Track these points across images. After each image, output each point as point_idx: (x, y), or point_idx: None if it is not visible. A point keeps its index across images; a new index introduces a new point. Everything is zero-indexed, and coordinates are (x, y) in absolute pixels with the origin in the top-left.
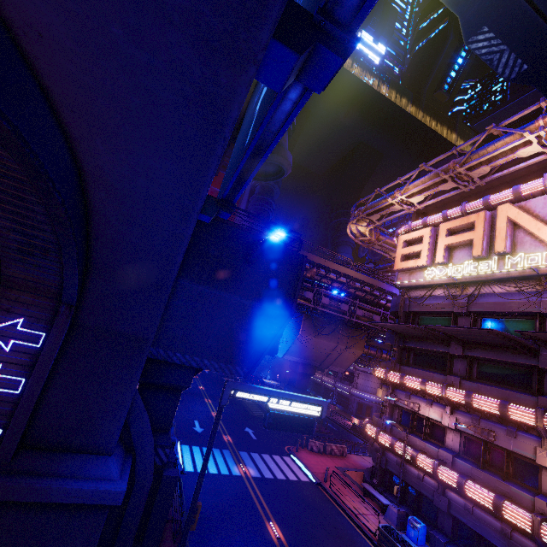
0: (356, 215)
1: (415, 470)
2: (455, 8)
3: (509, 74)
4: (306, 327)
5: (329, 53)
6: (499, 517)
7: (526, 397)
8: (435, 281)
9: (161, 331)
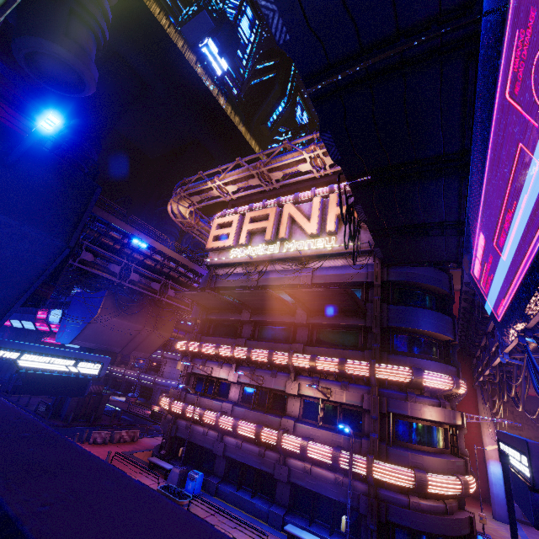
0: (178, 193)
1: (202, 428)
2: None
3: (279, 39)
4: (108, 307)
5: None
6: (259, 443)
7: (285, 346)
8: (237, 260)
9: None
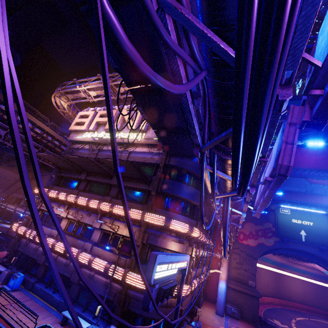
0: (58, 90)
1: (35, 245)
2: None
3: None
4: None
5: None
6: (68, 258)
7: (101, 197)
8: (86, 139)
9: None
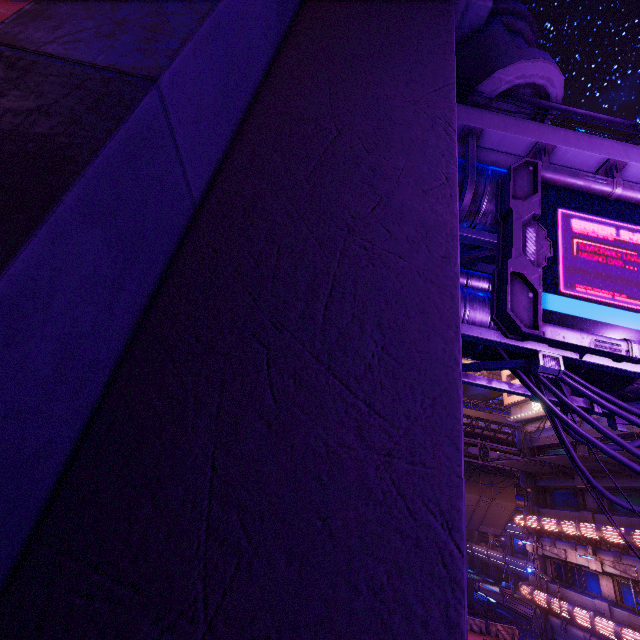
0: None
1: (581, 632)
2: None
3: None
4: None
5: None
6: None
7: None
8: (542, 412)
9: None
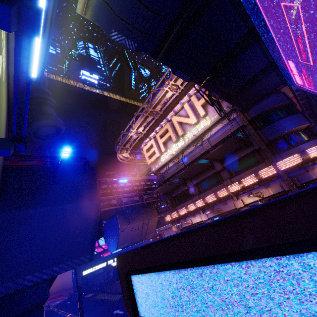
0: (118, 148)
1: None
2: (96, 23)
3: (132, 48)
4: (122, 222)
5: (29, 12)
6: None
7: (220, 186)
8: (167, 160)
9: (3, 265)
